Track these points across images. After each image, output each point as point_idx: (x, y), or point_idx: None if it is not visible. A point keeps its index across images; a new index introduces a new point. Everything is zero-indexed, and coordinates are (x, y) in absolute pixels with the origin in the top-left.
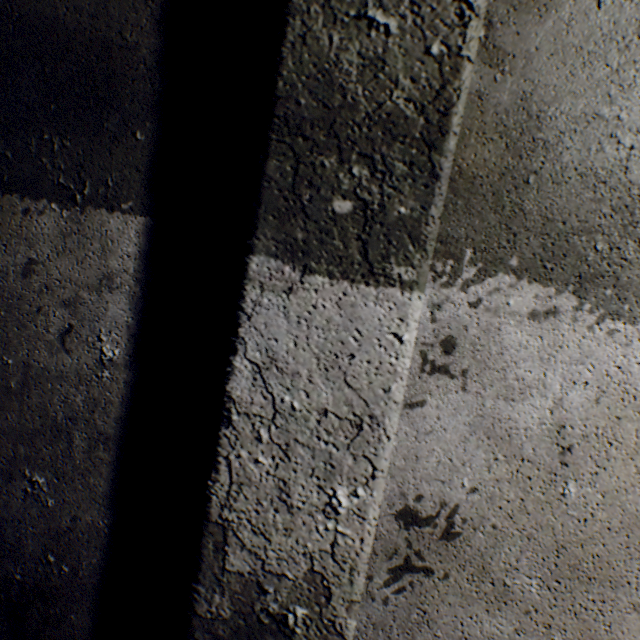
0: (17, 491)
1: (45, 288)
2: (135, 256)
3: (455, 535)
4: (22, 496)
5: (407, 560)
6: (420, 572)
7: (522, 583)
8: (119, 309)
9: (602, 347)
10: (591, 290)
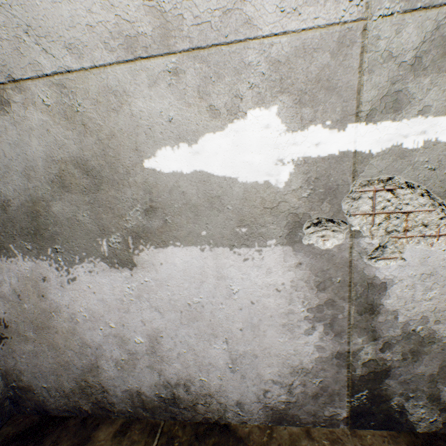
0: None
1: None
2: None
3: (8, 326)
4: None
5: (1, 336)
6: (6, 338)
7: (30, 334)
8: None
9: (12, 266)
10: (1, 251)
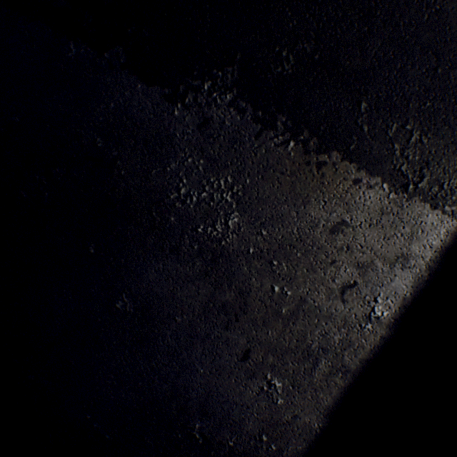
0: (253, 386)
1: (345, 247)
2: (435, 248)
3: None
4: (256, 390)
5: None
6: None
7: None
8: (402, 283)
9: None
10: None
